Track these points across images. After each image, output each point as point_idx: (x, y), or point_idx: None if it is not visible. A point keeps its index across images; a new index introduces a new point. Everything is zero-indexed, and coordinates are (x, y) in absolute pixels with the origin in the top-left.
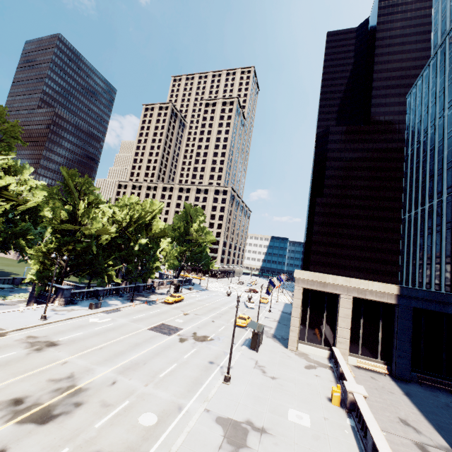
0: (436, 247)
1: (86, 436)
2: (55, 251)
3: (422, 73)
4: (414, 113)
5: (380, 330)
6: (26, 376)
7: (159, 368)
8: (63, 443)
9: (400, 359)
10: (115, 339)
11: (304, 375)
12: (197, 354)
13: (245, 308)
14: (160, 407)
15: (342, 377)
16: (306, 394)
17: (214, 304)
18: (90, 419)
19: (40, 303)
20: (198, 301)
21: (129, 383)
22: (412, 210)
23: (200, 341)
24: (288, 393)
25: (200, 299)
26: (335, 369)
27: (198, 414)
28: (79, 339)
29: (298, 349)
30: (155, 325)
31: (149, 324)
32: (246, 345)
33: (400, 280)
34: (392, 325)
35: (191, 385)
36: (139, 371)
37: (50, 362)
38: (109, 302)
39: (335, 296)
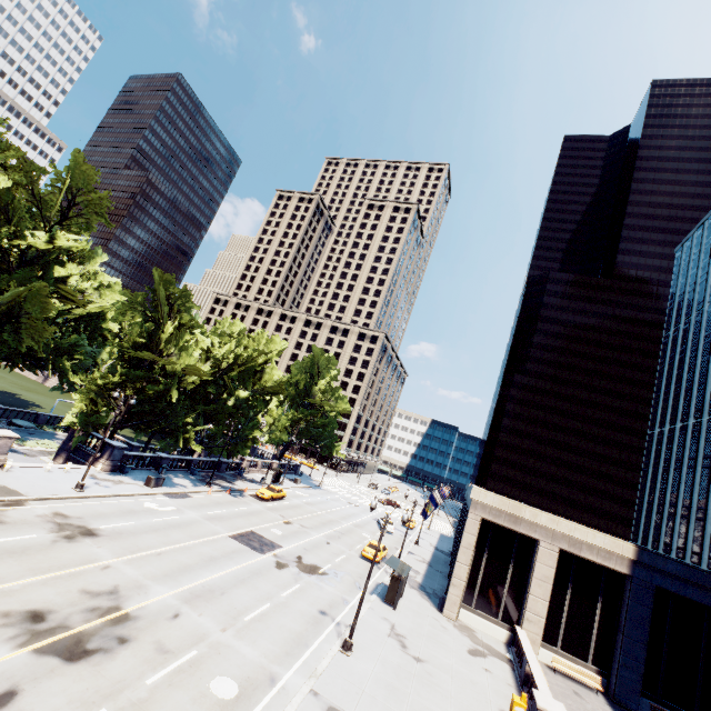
0: (700, 492)
1: (133, 696)
2: (116, 386)
3: (704, 220)
4: (686, 276)
5: (597, 613)
6: (50, 578)
7: (245, 605)
8: (99, 699)
9: (625, 669)
10: (181, 543)
11: (466, 664)
12: (302, 594)
13: (378, 530)
14: (243, 672)
15: (527, 681)
16: (469, 699)
17: (331, 514)
18: (139, 668)
19: (74, 461)
20: (306, 505)
21: (199, 622)
22: (665, 424)
23: (308, 573)
24: (440, 691)
25: (310, 502)
26: (517, 664)
27: (300, 696)
28: (128, 532)
29: (459, 619)
30: (241, 532)
31: (231, 528)
32: (377, 594)
33: (633, 534)
34: (618, 610)
35: (291, 645)
36: (214, 603)
37: (85, 562)
38: (174, 480)
39: (532, 541)
